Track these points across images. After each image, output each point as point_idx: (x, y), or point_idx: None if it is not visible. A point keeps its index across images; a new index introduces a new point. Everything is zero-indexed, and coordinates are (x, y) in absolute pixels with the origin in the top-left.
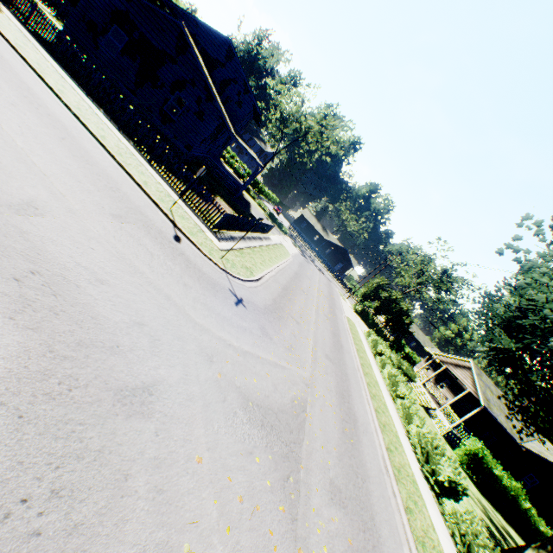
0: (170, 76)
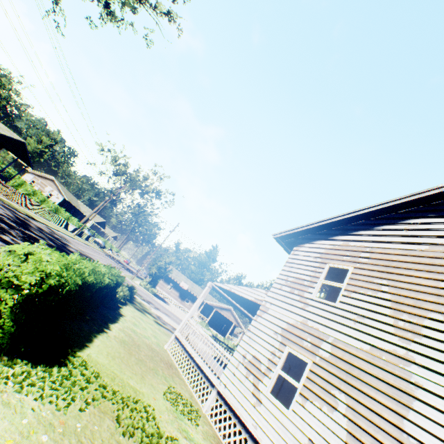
0: None
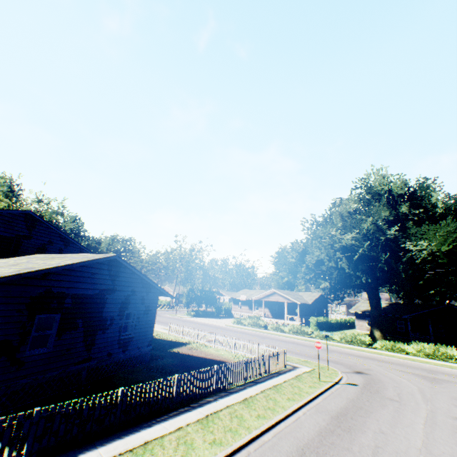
0: (115, 305)
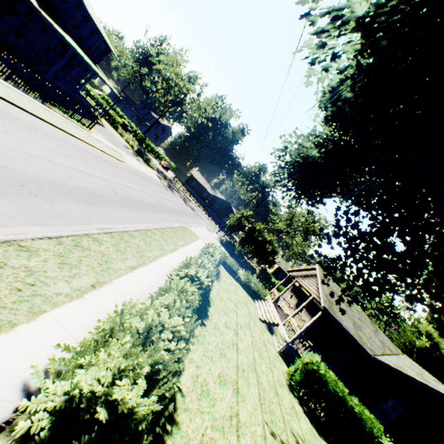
0: None
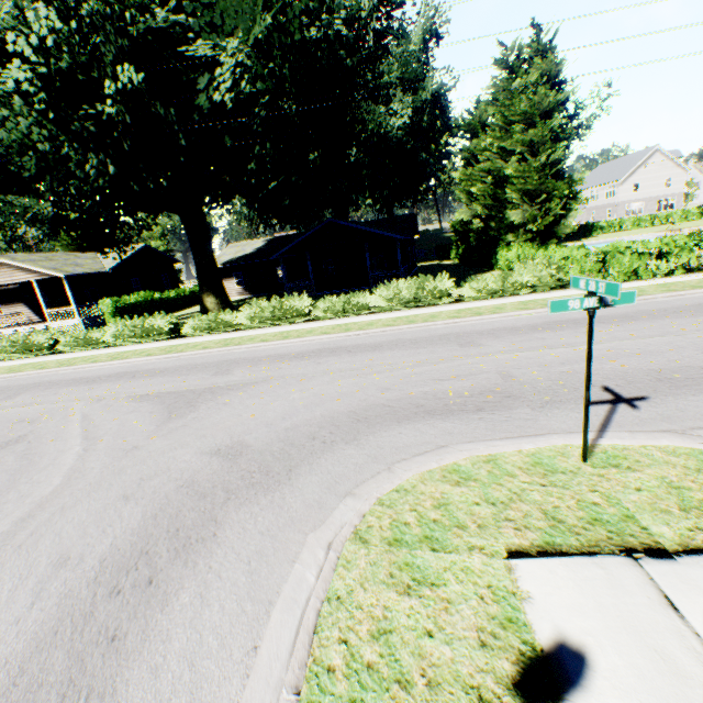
0: None
